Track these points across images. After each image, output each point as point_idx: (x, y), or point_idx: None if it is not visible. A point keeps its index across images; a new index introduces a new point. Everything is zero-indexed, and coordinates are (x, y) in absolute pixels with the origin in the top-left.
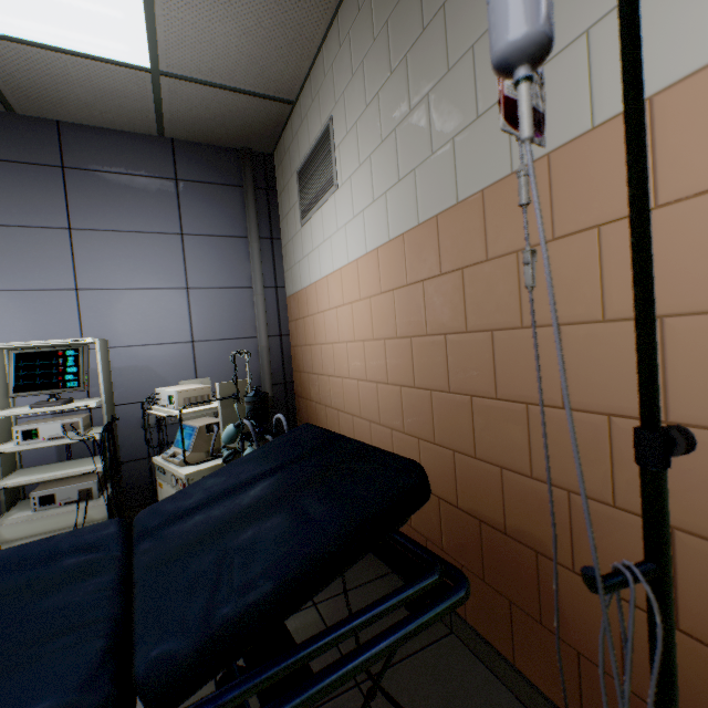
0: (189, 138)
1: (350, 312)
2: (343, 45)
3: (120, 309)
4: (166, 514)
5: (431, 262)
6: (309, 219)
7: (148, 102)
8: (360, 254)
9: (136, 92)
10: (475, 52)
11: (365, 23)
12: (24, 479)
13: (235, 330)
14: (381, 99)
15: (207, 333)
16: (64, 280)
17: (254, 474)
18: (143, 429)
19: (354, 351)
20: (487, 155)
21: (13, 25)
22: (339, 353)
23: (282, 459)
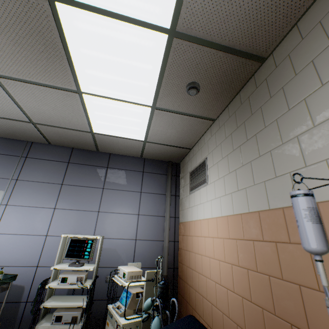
0: (150, 158)
1: (212, 242)
2: (212, 136)
3: (111, 221)
4: None
5: (257, 232)
6: (193, 192)
7: (140, 148)
8: (218, 215)
9: (137, 146)
10: (271, 153)
11: (222, 132)
12: (54, 303)
13: (154, 236)
14: (228, 157)
15: (142, 236)
16: (95, 207)
17: None
18: (105, 282)
19: (213, 264)
20: (283, 193)
21: (108, 132)
22: (204, 261)
23: None
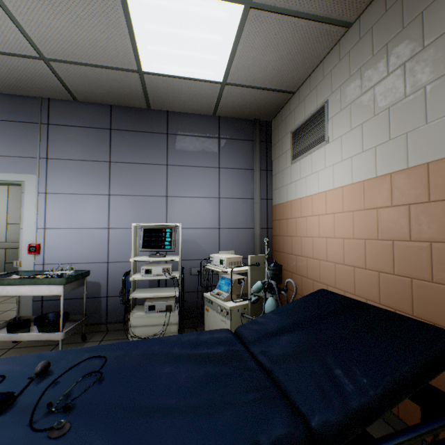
0: (228, 115)
1: (331, 219)
2: (342, 59)
3: (185, 207)
4: (259, 332)
5: (419, 193)
6: (298, 160)
7: (214, 98)
8: (345, 184)
9: (210, 94)
10: None
11: (365, 46)
12: (143, 294)
13: (241, 223)
14: (375, 90)
15: (227, 224)
16: (162, 191)
17: (307, 316)
18: (189, 275)
19: (333, 244)
20: None
21: (166, 69)
22: (317, 244)
23: (323, 310)
